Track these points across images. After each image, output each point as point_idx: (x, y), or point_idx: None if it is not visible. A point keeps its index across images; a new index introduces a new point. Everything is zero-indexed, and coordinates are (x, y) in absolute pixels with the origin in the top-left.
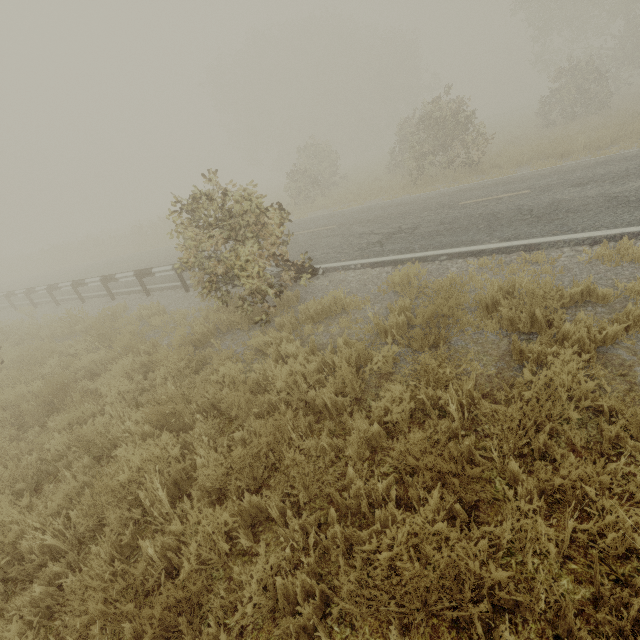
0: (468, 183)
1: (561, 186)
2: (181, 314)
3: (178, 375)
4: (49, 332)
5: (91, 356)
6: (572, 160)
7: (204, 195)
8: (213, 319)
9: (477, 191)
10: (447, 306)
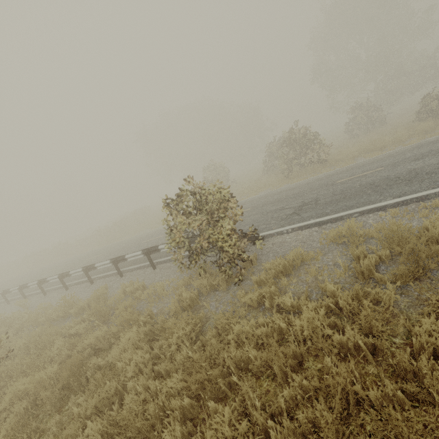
0: (327, 172)
1: (404, 162)
2: (159, 286)
3: (186, 339)
4: (45, 318)
5: (96, 333)
6: (390, 150)
7: (188, 192)
8: (196, 285)
9: (342, 174)
10: (419, 243)
